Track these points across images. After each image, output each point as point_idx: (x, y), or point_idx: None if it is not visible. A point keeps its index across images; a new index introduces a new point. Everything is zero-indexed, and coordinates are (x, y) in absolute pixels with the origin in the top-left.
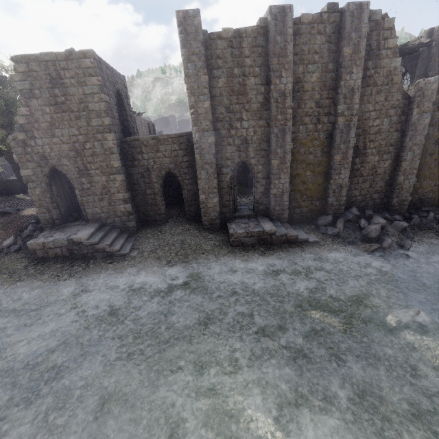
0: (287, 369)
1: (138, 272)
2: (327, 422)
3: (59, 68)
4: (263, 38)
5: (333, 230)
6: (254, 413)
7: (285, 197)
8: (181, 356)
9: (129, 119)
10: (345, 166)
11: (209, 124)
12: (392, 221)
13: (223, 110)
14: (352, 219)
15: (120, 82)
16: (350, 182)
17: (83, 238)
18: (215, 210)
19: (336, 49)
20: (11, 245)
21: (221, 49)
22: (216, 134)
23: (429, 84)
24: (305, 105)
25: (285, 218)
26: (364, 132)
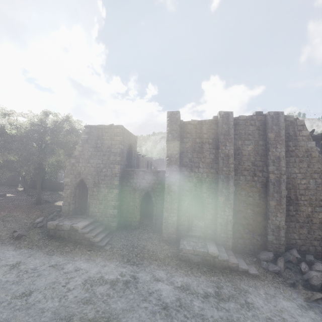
0: None
1: (104, 263)
2: None
3: (103, 131)
4: (215, 125)
5: (273, 267)
6: None
7: (229, 227)
8: None
9: (133, 158)
10: (280, 210)
11: (177, 167)
12: None
13: (187, 160)
14: (293, 261)
15: (133, 139)
16: (288, 225)
17: (79, 227)
18: (173, 226)
19: (264, 133)
20: (39, 222)
21: (190, 129)
22: (181, 173)
23: None
24: (244, 164)
25: (229, 245)
26: (294, 187)
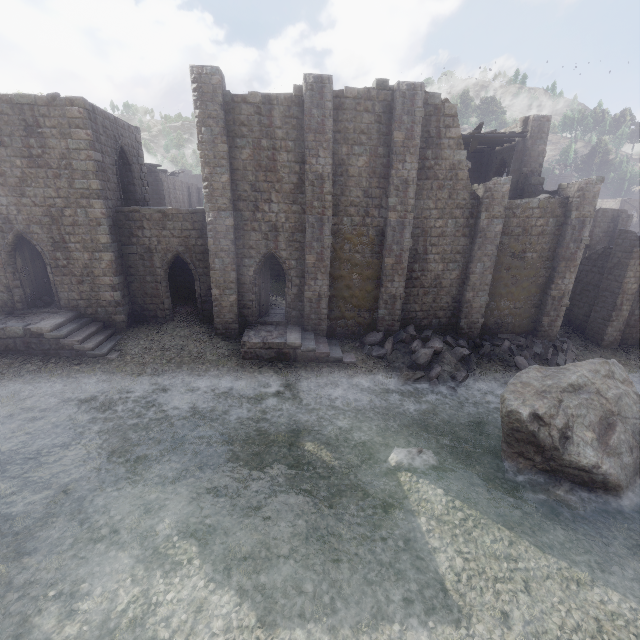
0: (241, 499)
1: (110, 379)
2: (257, 553)
3: (38, 114)
4: (299, 108)
5: (378, 351)
6: (180, 539)
7: (323, 304)
8: (123, 477)
9: (139, 182)
10: (399, 272)
11: (227, 202)
12: (454, 347)
13: (248, 187)
14: (405, 340)
15: (128, 136)
16: (409, 292)
17: (45, 328)
18: (232, 311)
19: (388, 131)
20: None
21: (247, 115)
22: (237, 215)
23: (499, 185)
24: (350, 193)
25: (323, 330)
26: (424, 233)
